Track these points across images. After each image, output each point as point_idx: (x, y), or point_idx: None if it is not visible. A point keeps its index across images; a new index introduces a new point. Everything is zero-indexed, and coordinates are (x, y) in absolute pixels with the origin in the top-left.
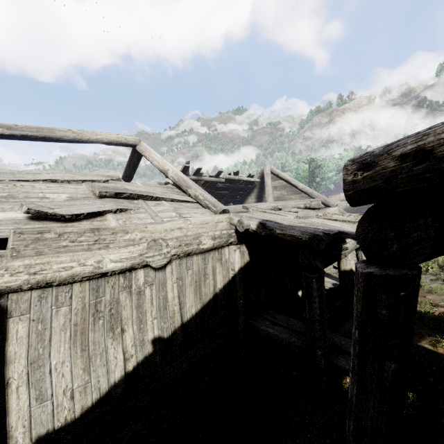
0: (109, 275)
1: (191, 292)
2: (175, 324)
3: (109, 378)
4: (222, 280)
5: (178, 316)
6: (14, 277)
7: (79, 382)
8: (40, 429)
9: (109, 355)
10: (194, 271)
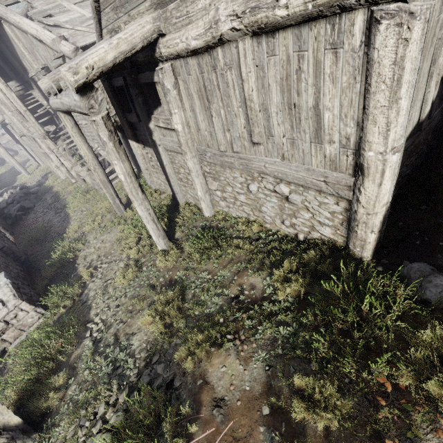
0: None
1: None
2: None
3: (423, 112)
4: None
5: None
6: None
7: None
8: None
9: (430, 88)
10: None
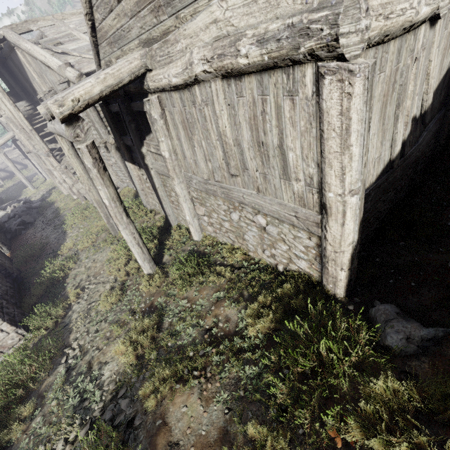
0: (409, 31)
1: (438, 64)
2: (428, 101)
3: (393, 151)
4: None
5: (431, 93)
6: (376, 23)
7: (377, 154)
8: None
9: (398, 129)
10: (447, 32)
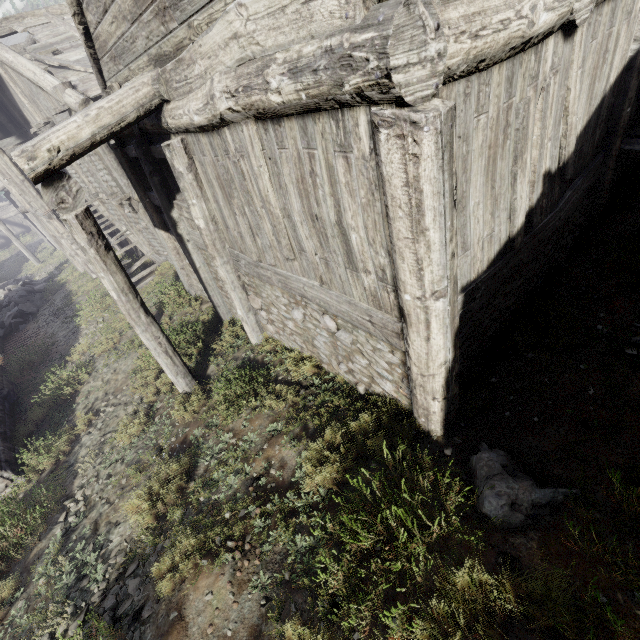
0: (525, 49)
1: (585, 91)
2: (569, 148)
3: (512, 225)
4: (617, 66)
5: (573, 135)
6: (458, 45)
7: (487, 231)
8: (463, 280)
9: (517, 194)
10: (597, 44)
